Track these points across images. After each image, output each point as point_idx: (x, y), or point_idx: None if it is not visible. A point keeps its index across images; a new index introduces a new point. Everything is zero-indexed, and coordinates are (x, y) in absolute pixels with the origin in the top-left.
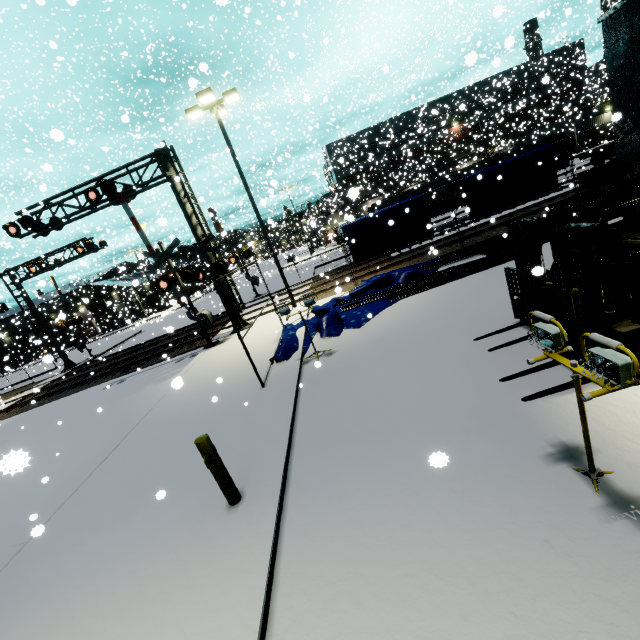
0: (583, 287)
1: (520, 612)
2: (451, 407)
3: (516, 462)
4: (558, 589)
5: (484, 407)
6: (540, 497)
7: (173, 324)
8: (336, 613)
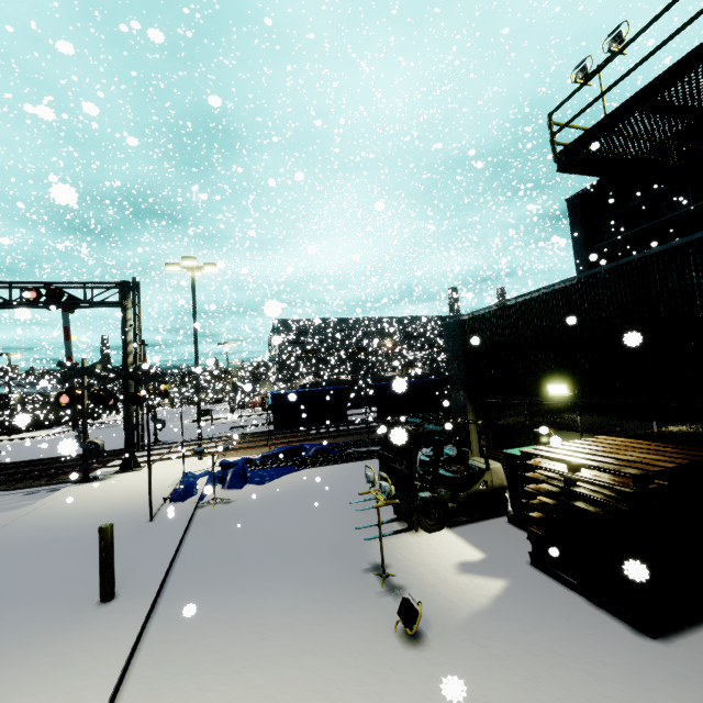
0: (406, 464)
1: (317, 639)
2: (317, 543)
3: (346, 572)
4: (341, 626)
5: (339, 543)
6: (351, 588)
7: (22, 453)
8: (191, 656)
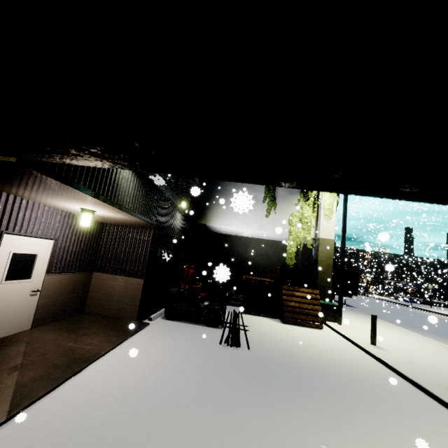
0: None
1: None
2: None
3: None
4: None
5: None
6: None
7: None
8: None
